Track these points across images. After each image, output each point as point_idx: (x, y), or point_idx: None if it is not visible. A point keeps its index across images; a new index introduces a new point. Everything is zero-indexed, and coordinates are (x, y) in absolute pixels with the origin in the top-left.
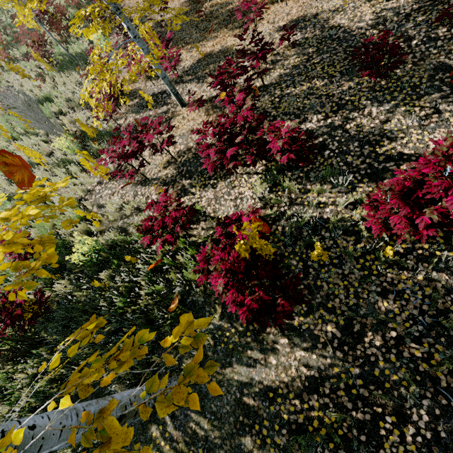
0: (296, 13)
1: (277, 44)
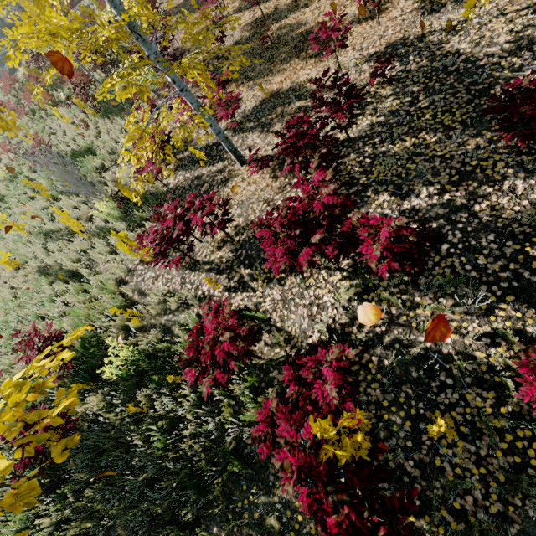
0: (392, 35)
1: (366, 79)
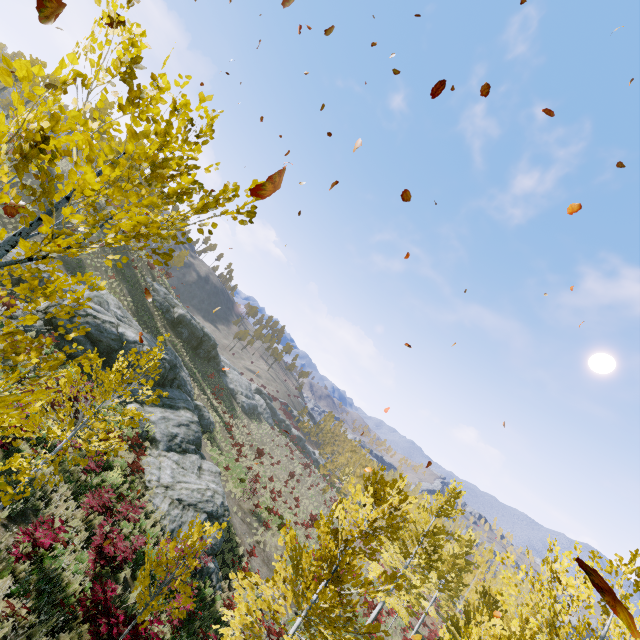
0: None
1: None
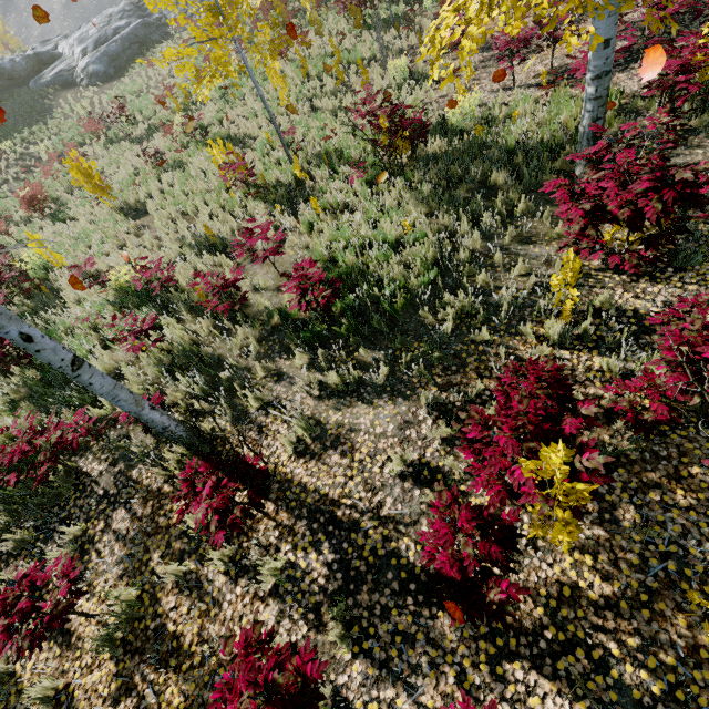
0: None
1: None
